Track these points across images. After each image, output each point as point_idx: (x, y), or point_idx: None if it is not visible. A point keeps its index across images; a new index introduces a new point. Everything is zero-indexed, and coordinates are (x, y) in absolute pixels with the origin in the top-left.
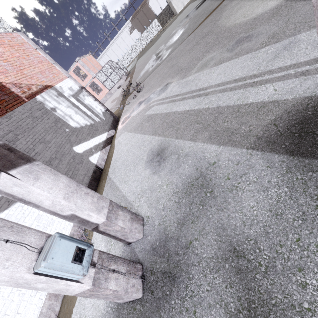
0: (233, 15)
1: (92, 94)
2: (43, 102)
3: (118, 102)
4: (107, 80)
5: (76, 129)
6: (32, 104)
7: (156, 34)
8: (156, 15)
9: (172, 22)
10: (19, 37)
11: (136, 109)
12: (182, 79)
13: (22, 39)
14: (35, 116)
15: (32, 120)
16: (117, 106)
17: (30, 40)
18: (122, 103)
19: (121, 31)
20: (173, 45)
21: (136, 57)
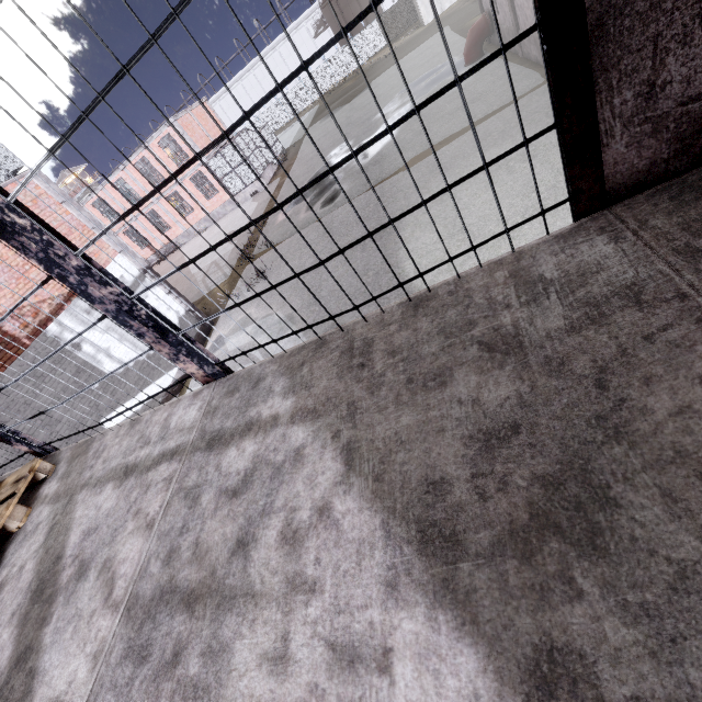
0: (419, 230)
1: (196, 196)
2: (60, 335)
3: (232, 257)
4: (231, 174)
5: (114, 378)
6: (37, 348)
7: (371, 55)
8: (382, 4)
9: (404, 50)
10: (30, 183)
11: (238, 333)
12: (303, 335)
13: (35, 189)
14: (40, 372)
15: (34, 385)
16: (227, 269)
17: (51, 185)
18: (235, 275)
19: (296, 26)
20: (354, 179)
21: (318, 98)
